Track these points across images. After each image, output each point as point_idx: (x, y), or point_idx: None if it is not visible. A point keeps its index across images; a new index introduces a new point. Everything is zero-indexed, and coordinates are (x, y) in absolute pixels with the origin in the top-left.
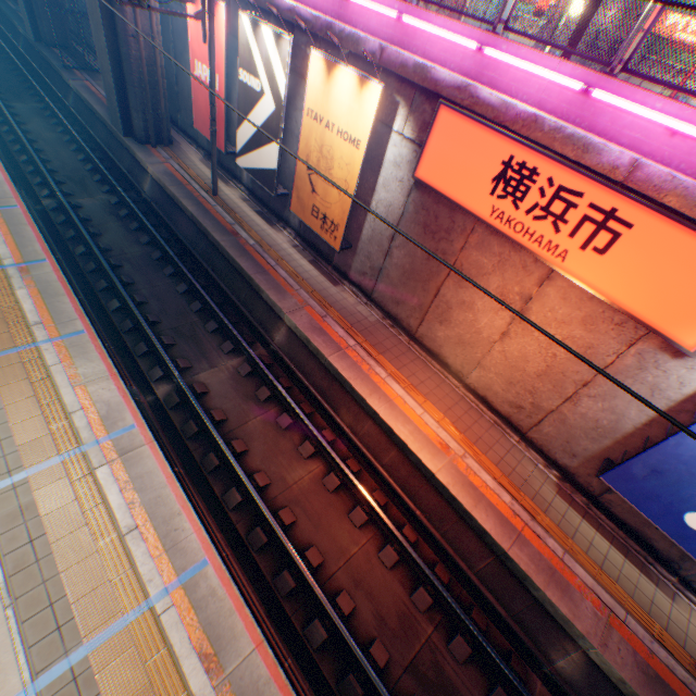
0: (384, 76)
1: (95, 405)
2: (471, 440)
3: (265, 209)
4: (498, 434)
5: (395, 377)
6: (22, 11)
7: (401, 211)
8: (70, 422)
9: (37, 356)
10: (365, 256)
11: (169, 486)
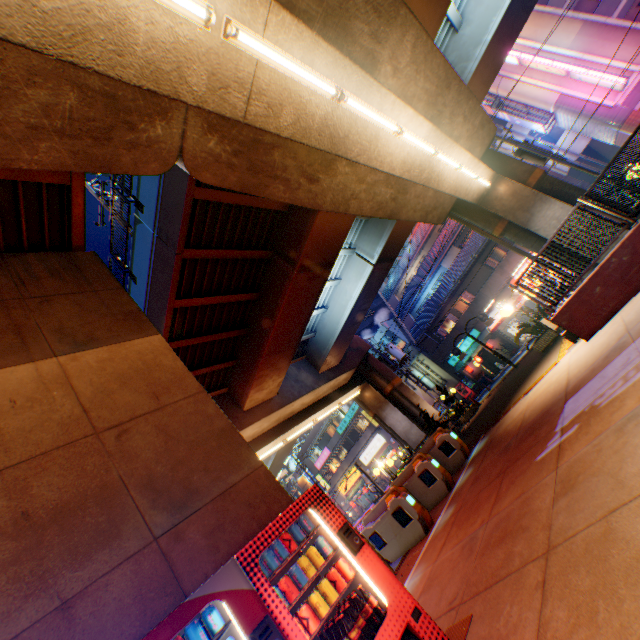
0: None
1: None
2: None
3: None
4: None
5: None
6: None
7: None
8: None
9: None
10: None
11: None
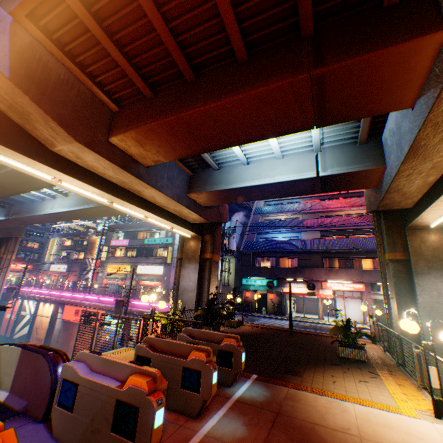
0: (58, 303)
1: None
2: None
3: None
4: None
5: None
6: None
7: (61, 328)
8: None
9: None
10: (53, 345)
11: None
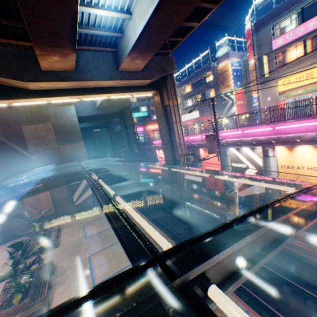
0: None
1: None
2: None
3: None
4: None
5: None
6: (132, 174)
7: None
8: None
9: None
10: None
11: None
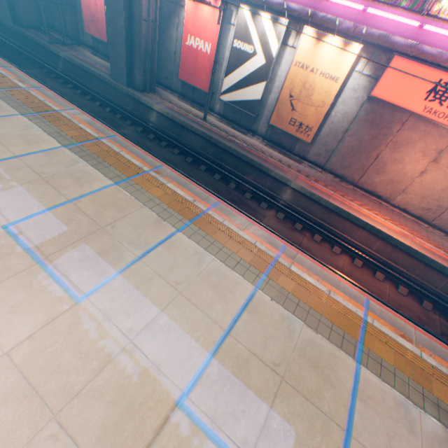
0: (351, 41)
1: (259, 238)
2: (410, 230)
3: (236, 126)
4: (417, 225)
5: (361, 206)
6: None
7: (354, 115)
8: (258, 248)
9: (211, 218)
10: (322, 144)
11: (324, 270)
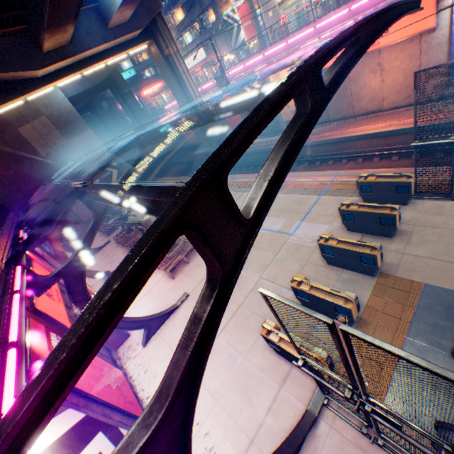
0: None
1: None
2: (399, 119)
3: (271, 135)
4: (409, 111)
5: (356, 127)
6: (156, 158)
7: None
8: None
9: None
10: None
11: (314, 173)
